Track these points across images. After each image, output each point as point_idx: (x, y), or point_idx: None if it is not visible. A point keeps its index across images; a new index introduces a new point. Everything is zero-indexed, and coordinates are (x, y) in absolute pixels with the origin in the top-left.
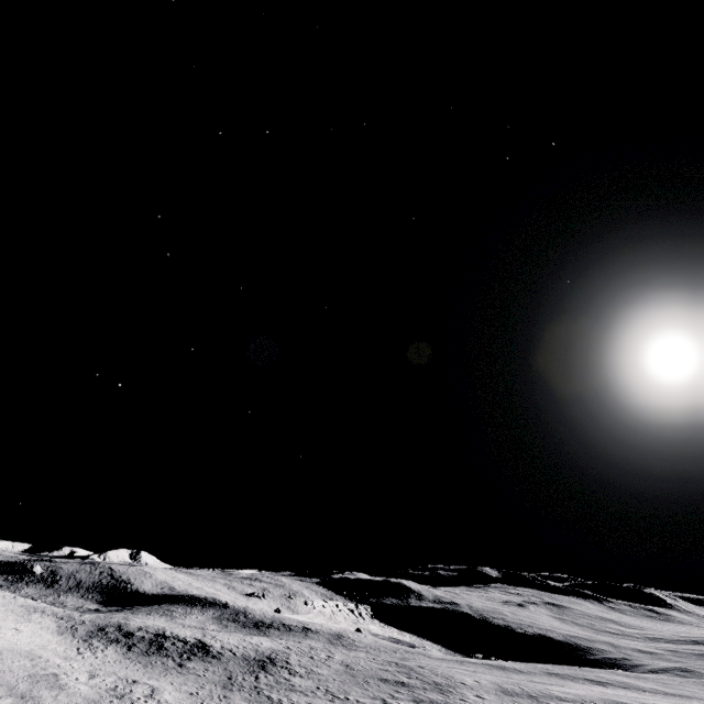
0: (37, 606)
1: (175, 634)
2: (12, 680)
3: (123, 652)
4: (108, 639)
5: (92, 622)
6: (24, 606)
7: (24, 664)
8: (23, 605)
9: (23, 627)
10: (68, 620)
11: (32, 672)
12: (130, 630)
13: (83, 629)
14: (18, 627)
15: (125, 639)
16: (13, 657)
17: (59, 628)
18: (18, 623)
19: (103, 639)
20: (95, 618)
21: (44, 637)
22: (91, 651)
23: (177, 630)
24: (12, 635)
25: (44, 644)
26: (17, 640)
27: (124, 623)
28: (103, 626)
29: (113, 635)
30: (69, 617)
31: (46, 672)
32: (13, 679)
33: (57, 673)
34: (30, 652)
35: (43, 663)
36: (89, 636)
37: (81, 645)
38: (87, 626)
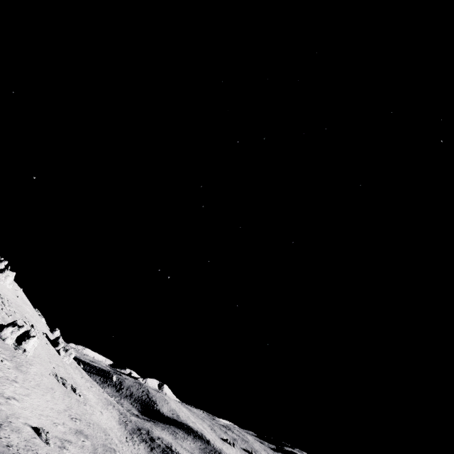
0: (112, 401)
1: (177, 450)
2: (96, 443)
3: (148, 451)
4: (141, 438)
5: (135, 422)
6: (106, 399)
7: (102, 436)
8: (106, 398)
9: (104, 412)
10: (124, 416)
11: (105, 443)
12: (153, 437)
13: (130, 425)
14: (102, 411)
15: (150, 442)
16: (98, 429)
17: (119, 420)
18: (102, 408)
19: (139, 437)
20: (137, 420)
21: (112, 422)
22: (132, 442)
23: (178, 448)
24: (99, 415)
25: (112, 427)
26: (100, 419)
27: (151, 430)
28: (140, 428)
29: (144, 436)
30: (125, 414)
31: (111, 446)
32: (96, 443)
33: (115, 449)
34: (105, 429)
35: (110, 439)
36: (133, 431)
37: (128, 435)
38: (132, 424)
